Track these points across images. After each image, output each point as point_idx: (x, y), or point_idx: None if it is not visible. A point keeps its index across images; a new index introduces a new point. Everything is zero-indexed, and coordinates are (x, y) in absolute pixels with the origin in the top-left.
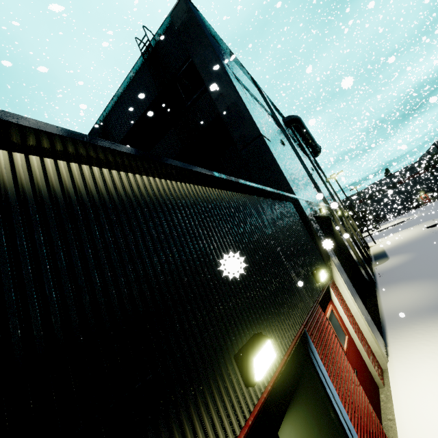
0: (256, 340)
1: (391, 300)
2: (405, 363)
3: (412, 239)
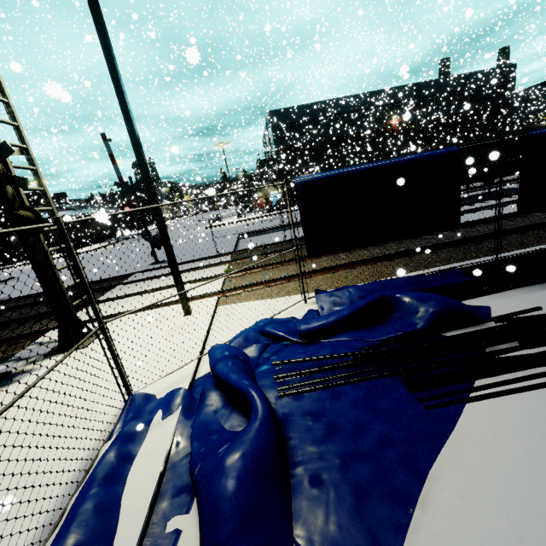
0: None
1: None
2: None
3: None
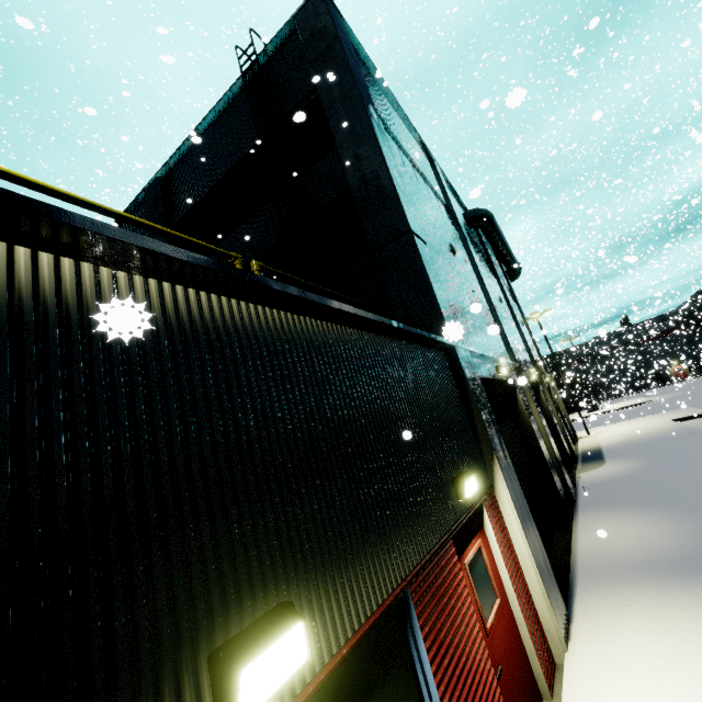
0: (272, 621)
1: (595, 538)
2: (595, 660)
3: (647, 435)
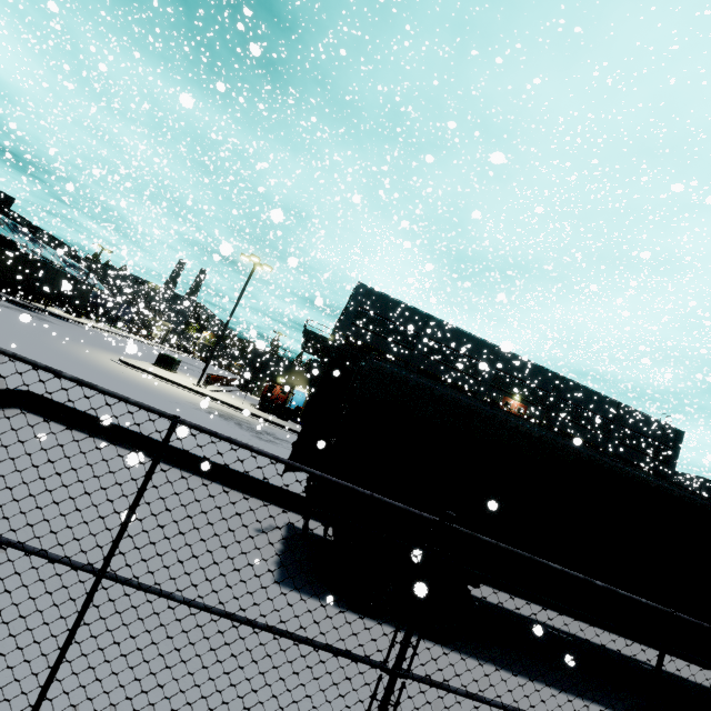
0: None
1: None
2: None
3: None
